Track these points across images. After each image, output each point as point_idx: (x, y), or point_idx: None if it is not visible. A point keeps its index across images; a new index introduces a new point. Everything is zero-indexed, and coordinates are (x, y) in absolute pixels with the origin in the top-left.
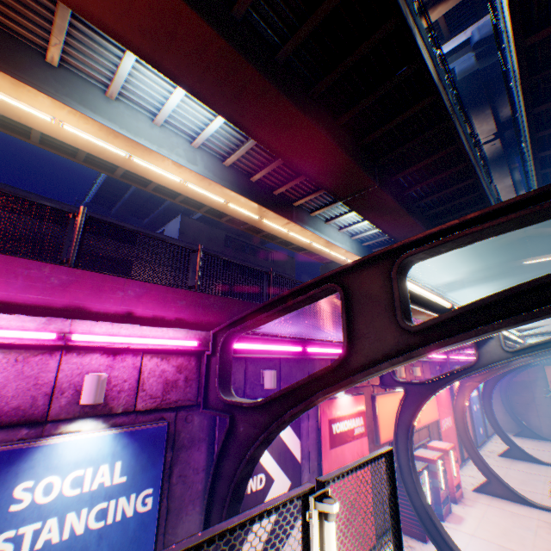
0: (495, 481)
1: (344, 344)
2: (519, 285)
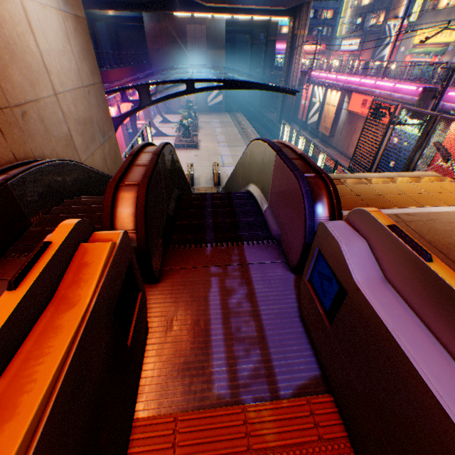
0: (159, 132)
1: (140, 103)
2: (166, 96)
